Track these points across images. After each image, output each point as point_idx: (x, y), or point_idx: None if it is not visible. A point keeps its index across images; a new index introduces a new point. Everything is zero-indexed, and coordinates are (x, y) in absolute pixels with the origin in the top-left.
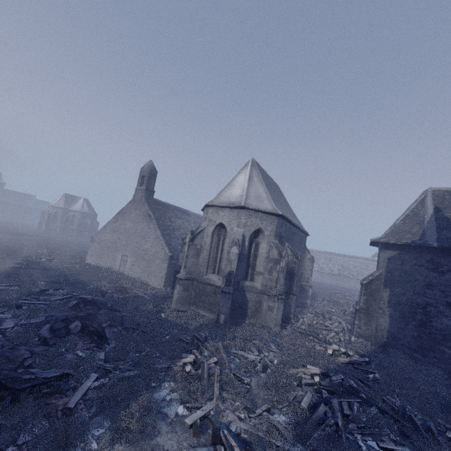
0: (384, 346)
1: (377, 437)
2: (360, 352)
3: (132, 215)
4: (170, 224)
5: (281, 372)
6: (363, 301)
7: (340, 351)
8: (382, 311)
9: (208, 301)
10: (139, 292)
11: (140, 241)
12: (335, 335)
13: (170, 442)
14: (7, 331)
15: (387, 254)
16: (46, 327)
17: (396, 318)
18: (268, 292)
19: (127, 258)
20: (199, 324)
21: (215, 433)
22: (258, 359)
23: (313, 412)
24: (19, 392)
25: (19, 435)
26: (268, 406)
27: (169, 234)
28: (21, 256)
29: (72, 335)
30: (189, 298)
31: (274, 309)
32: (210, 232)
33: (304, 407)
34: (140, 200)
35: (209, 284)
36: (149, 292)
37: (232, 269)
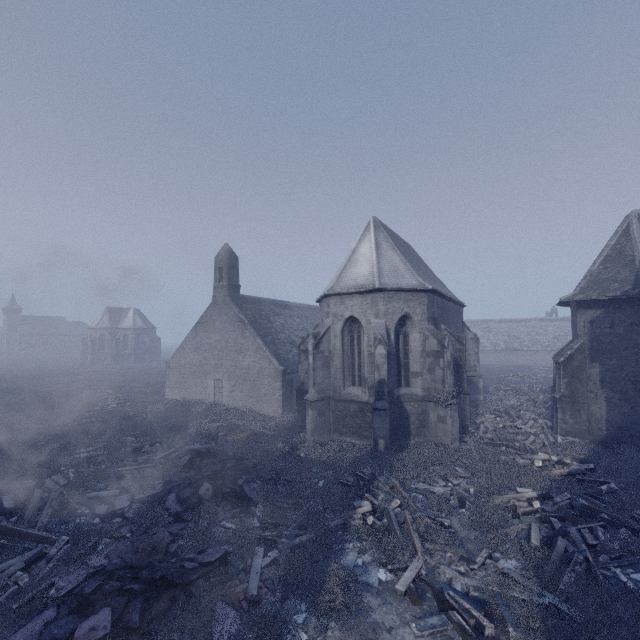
0: (604, 441)
1: (639, 567)
2: (577, 457)
3: (217, 323)
4: (270, 326)
5: (485, 503)
6: (564, 386)
7: (551, 461)
8: (593, 394)
9: (355, 423)
10: (256, 428)
11: (236, 357)
12: (535, 438)
13: (389, 617)
14: (125, 512)
15: (587, 315)
16: (171, 498)
17: (616, 401)
18: (434, 398)
19: (222, 383)
20: (354, 457)
21: (440, 597)
22: (448, 490)
23: (550, 549)
24: (190, 587)
25: (212, 638)
26: (489, 552)
27: (272, 340)
28: (83, 406)
29: (207, 503)
30: (328, 424)
31: (447, 419)
32: (338, 331)
33: (536, 545)
34: (224, 301)
35: (352, 401)
36: (269, 425)
37: (382, 377)
